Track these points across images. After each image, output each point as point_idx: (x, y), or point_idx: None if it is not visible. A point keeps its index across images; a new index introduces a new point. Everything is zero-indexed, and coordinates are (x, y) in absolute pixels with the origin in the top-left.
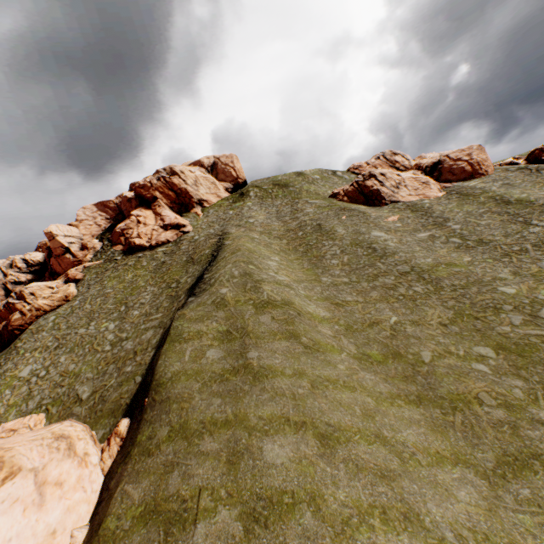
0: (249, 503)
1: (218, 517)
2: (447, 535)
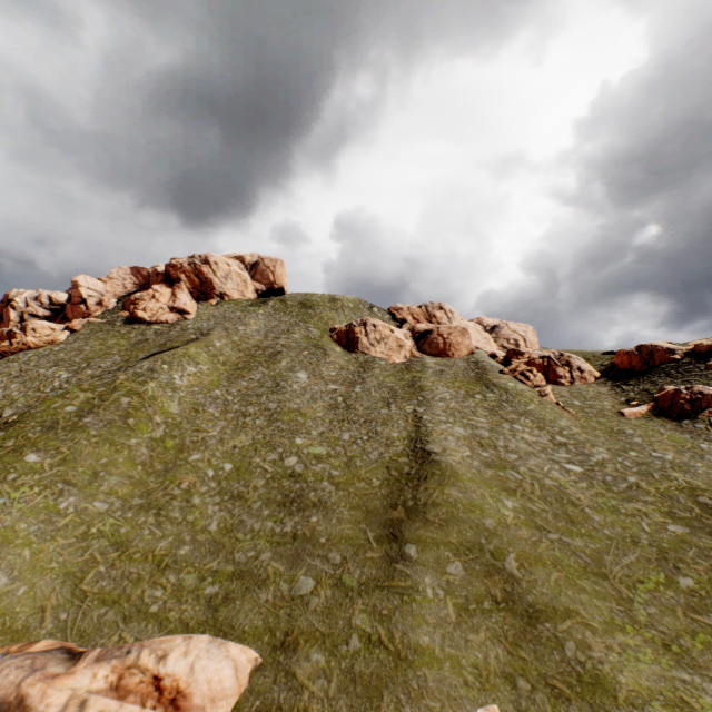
0: None
1: None
2: (63, 506)
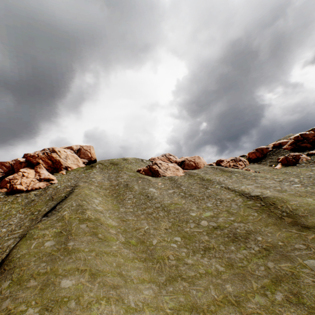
0: (46, 303)
1: (27, 311)
2: (132, 304)
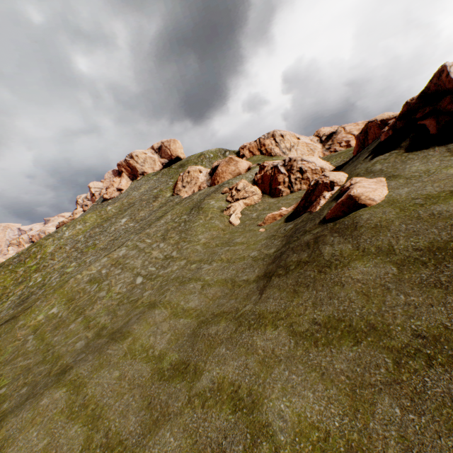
0: None
1: None
2: None
